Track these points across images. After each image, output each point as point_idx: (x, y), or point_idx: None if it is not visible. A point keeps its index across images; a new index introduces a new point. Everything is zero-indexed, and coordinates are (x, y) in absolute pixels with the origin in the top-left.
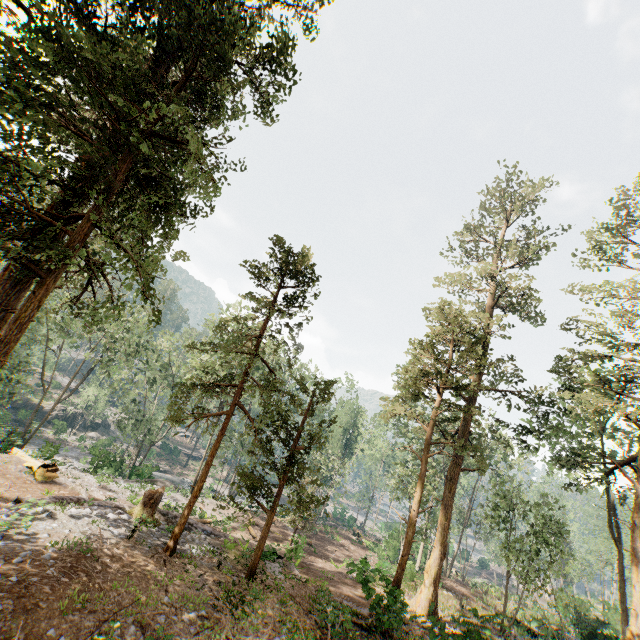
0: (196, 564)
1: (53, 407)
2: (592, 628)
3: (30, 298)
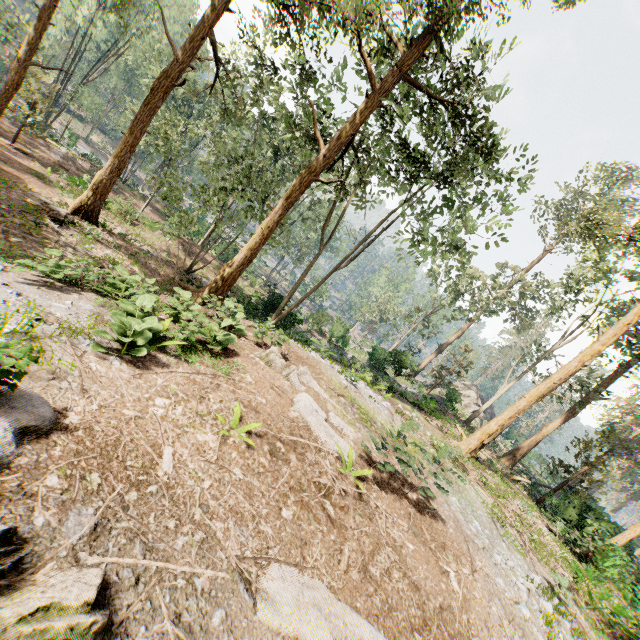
0: None
1: None
2: (275, 301)
3: None
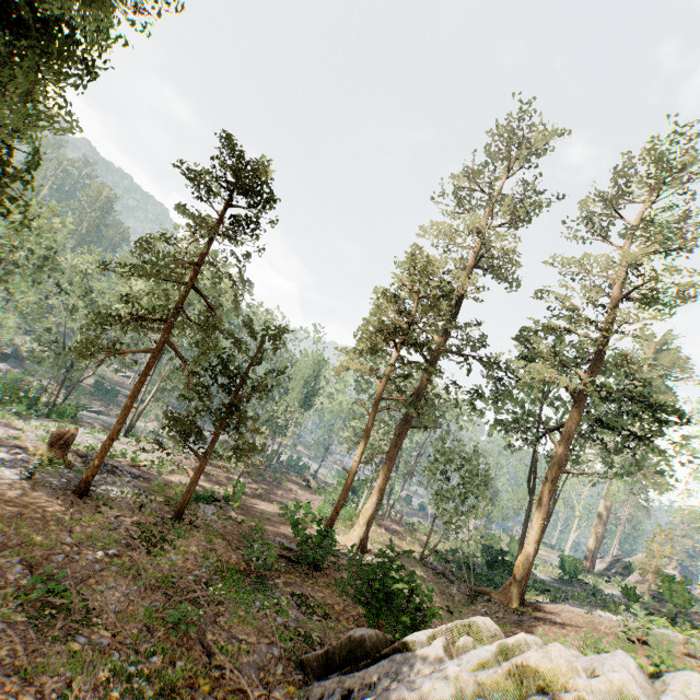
0: (113, 506)
1: None
2: (495, 557)
3: None
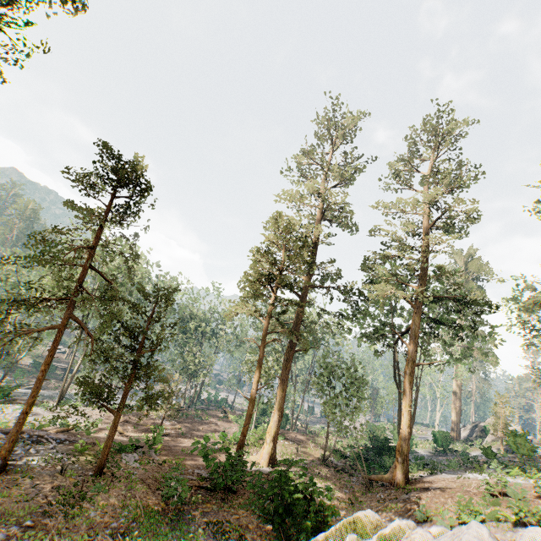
0: (32, 476)
1: None
2: (382, 445)
3: None
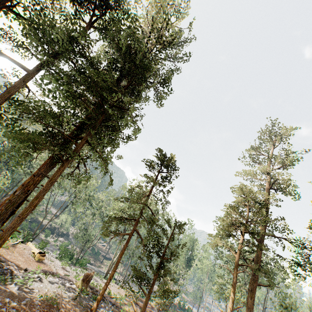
0: None
1: (48, 223)
2: None
3: (58, 171)
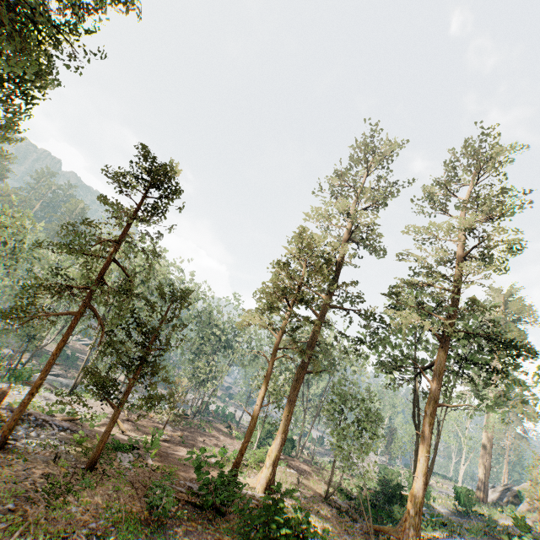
0: (27, 459)
1: None
2: (393, 491)
3: None
